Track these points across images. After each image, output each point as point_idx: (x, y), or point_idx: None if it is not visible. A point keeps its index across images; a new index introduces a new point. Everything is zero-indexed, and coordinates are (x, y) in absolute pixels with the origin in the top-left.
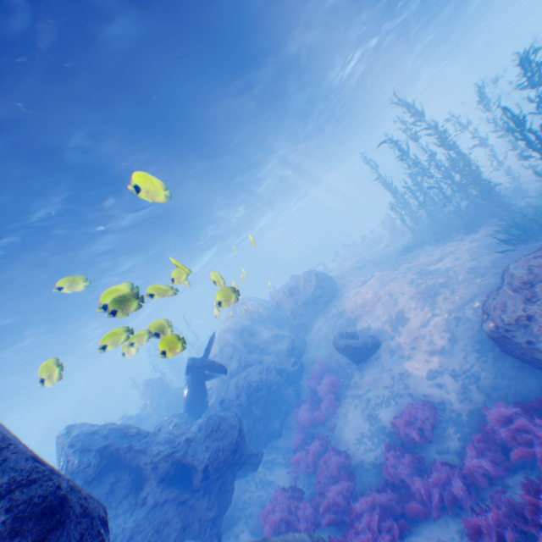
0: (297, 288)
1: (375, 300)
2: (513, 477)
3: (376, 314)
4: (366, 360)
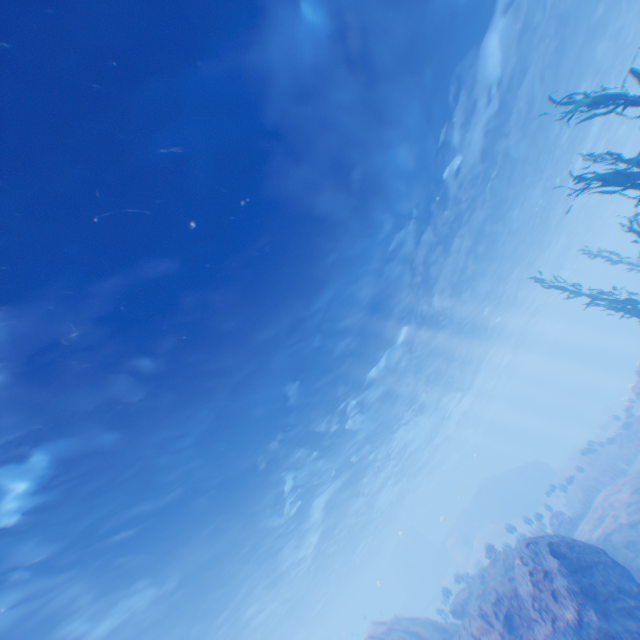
0: (516, 598)
1: None
2: None
3: None
4: None
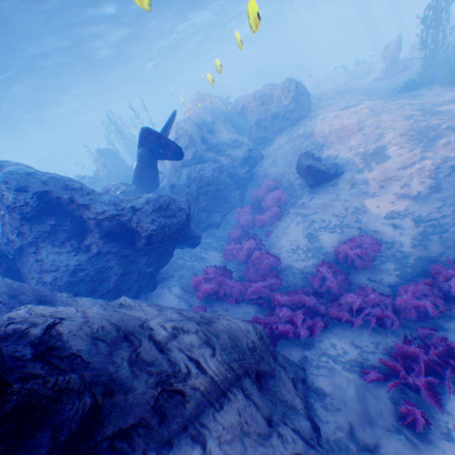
0: (270, 98)
1: (356, 130)
2: (449, 321)
3: (350, 146)
4: (321, 187)
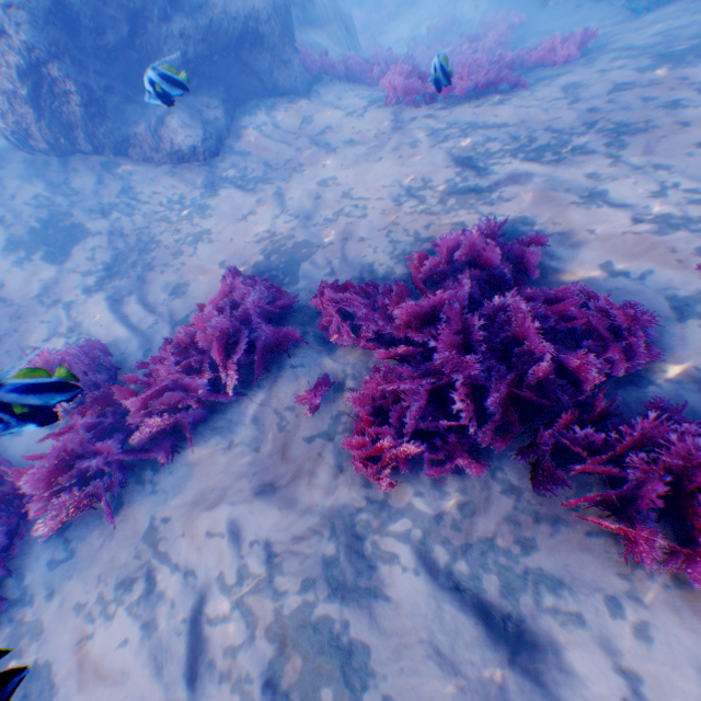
0: None
1: None
2: None
3: None
4: None
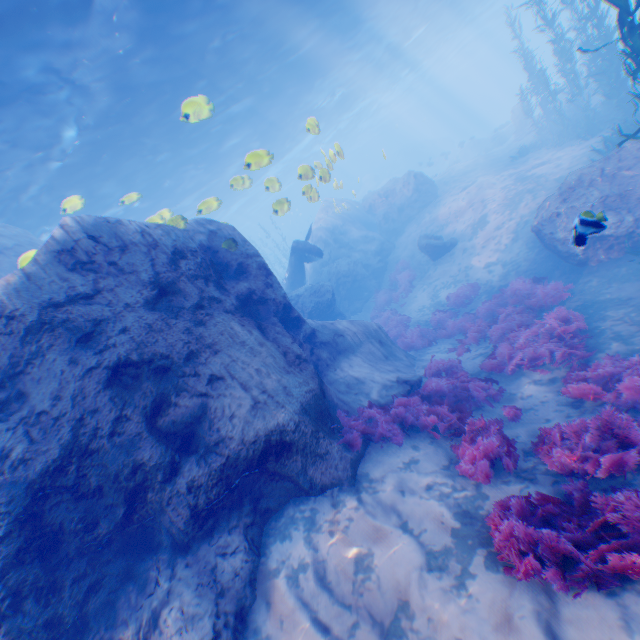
0: (393, 192)
1: (466, 206)
2: None
3: (463, 220)
4: (442, 259)
